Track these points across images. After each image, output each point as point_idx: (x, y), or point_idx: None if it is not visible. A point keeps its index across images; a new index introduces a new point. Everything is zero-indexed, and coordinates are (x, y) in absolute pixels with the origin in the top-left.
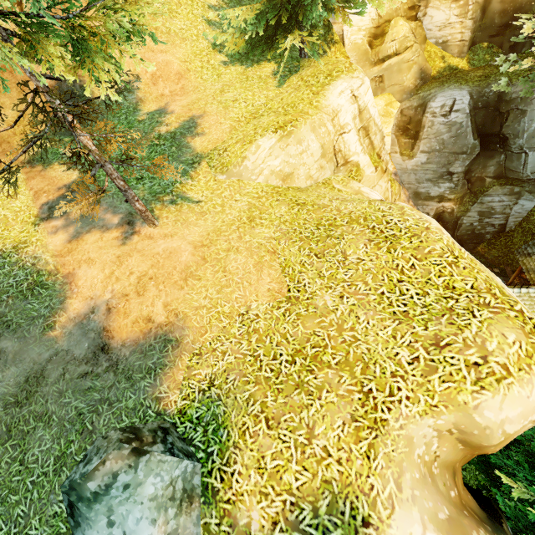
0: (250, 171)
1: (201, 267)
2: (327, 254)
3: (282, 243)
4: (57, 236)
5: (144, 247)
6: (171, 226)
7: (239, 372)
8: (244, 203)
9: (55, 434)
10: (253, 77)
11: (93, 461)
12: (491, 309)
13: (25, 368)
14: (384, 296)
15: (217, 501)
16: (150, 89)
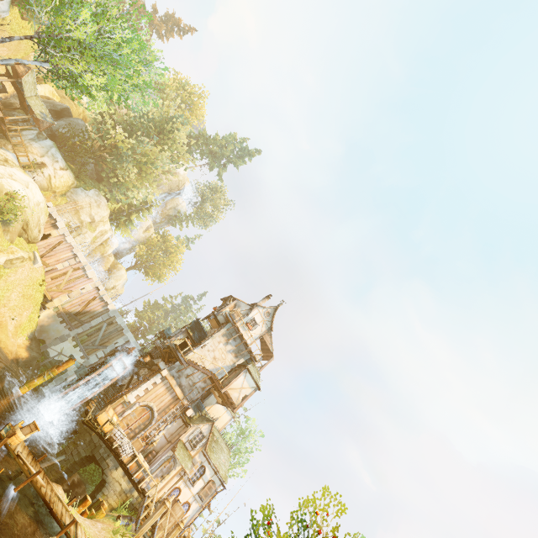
0: None
1: None
2: None
3: None
4: None
5: None
6: None
7: None
8: None
9: None
10: None
11: None
12: None
13: None
14: None
15: None
16: None
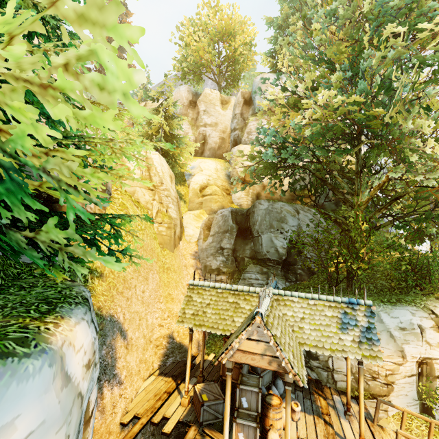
0: None
1: None
2: None
3: None
4: None
5: None
6: None
7: None
8: None
9: None
10: None
11: None
12: None
13: None
14: None
15: None
16: None
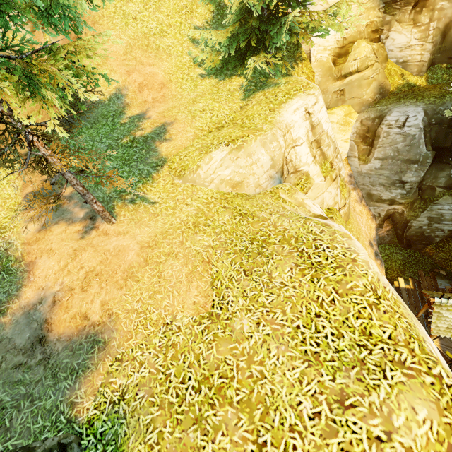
0: (203, 178)
1: (142, 269)
2: (254, 272)
3: (217, 253)
4: (30, 225)
5: (98, 243)
6: (126, 225)
7: (148, 390)
8: (193, 208)
9: None
10: (223, 89)
11: None
12: (406, 370)
13: None
14: (299, 330)
15: None
16: (136, 95)
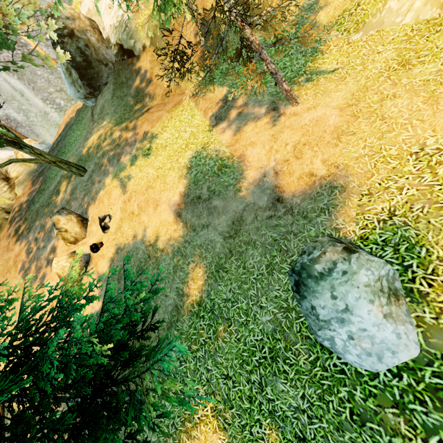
0: (394, 13)
1: (353, 123)
2: None
3: None
4: (225, 134)
5: (291, 123)
6: (312, 100)
7: (427, 201)
8: (390, 52)
9: (261, 252)
10: None
11: (314, 253)
12: None
13: (230, 216)
14: None
15: (428, 301)
16: None
